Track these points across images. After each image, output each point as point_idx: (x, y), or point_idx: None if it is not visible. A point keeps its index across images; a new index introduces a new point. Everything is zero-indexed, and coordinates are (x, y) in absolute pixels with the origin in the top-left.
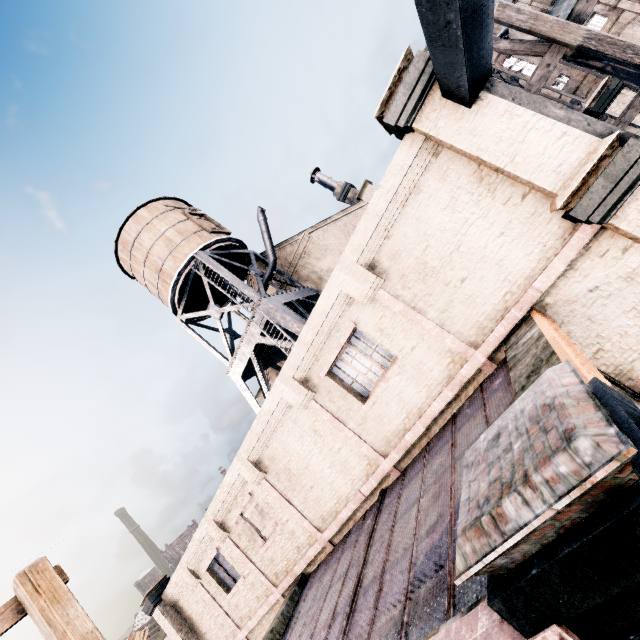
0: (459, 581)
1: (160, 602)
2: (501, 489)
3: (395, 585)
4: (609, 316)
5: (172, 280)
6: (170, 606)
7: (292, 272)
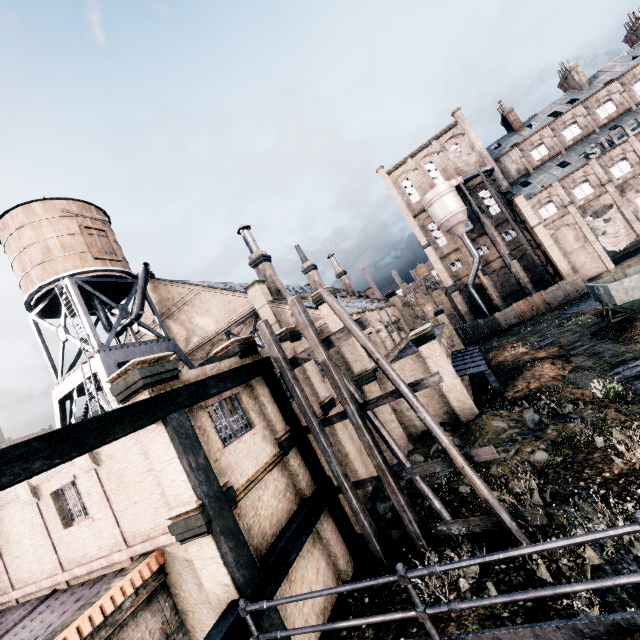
0: None
1: None
2: None
3: None
4: (189, 580)
5: (32, 289)
6: None
7: (174, 311)
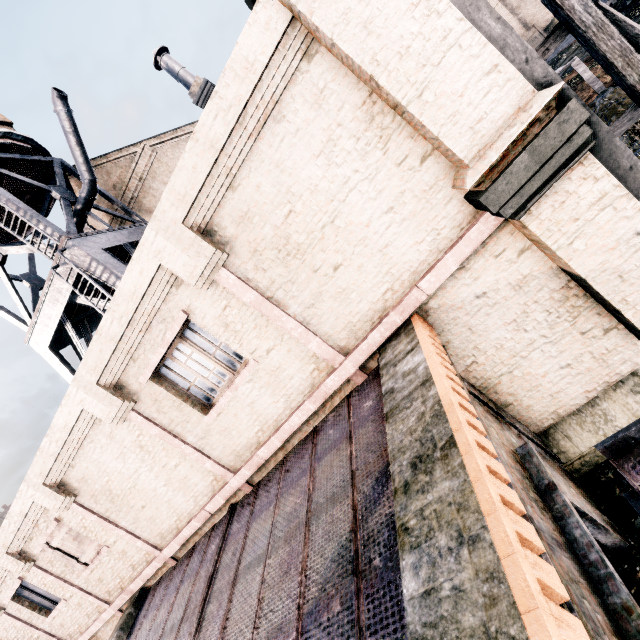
0: None
1: None
2: None
3: None
4: (490, 327)
5: None
6: None
7: (130, 198)
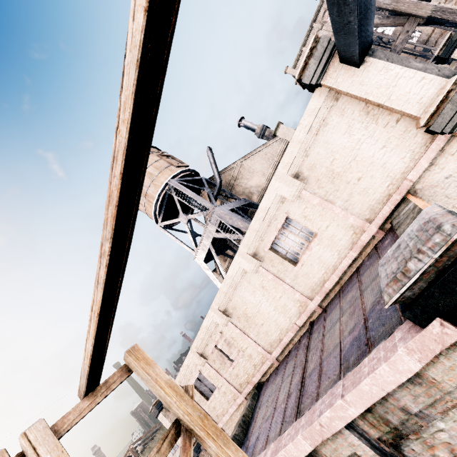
0: (387, 306)
1: (162, 409)
2: (405, 261)
3: (331, 365)
4: None
5: (154, 200)
6: (169, 412)
7: (230, 189)
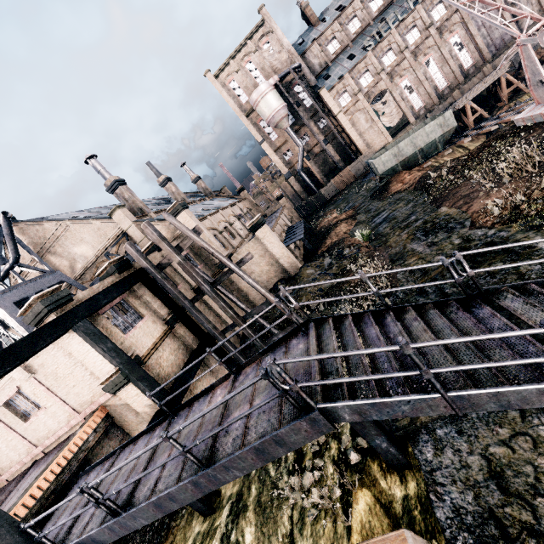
0: None
1: None
2: None
3: None
4: (128, 414)
5: None
6: None
7: (49, 247)
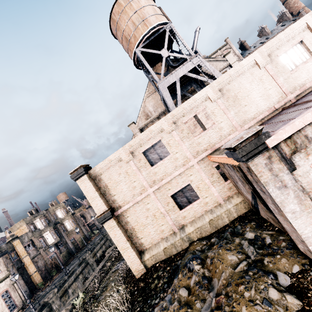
0: None
1: (87, 173)
2: None
3: None
4: None
5: (152, 25)
6: (91, 178)
7: None
